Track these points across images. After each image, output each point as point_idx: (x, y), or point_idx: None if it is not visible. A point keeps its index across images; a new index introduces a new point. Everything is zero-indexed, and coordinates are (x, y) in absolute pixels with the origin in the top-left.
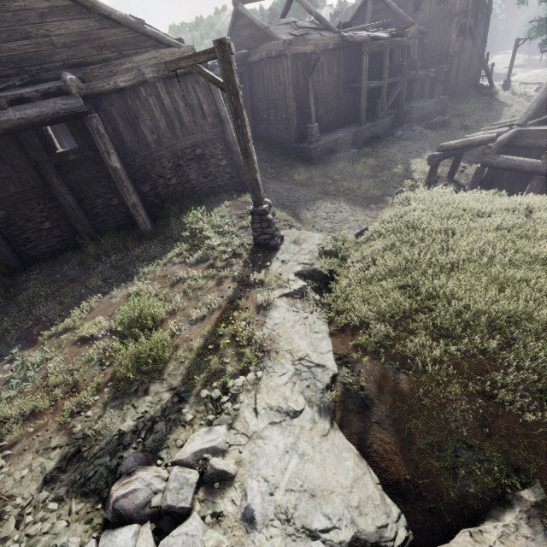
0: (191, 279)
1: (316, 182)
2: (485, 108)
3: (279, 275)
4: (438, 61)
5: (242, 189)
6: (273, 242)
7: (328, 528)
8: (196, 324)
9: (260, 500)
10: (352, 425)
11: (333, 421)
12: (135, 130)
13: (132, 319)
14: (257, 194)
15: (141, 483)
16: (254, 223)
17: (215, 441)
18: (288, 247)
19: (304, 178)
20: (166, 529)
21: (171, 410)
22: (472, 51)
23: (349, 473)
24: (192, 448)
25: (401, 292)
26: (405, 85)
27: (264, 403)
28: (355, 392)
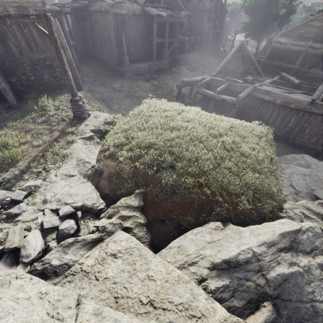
0: (37, 129)
1: (125, 90)
2: (217, 63)
3: (82, 130)
4: (197, 34)
5: (78, 88)
6: (82, 116)
7: (73, 202)
8: (36, 147)
9: (50, 197)
10: (95, 180)
11: (89, 180)
12: (4, 43)
13: (1, 145)
14: (73, 91)
15: (1, 193)
16: (72, 105)
17: (36, 183)
18: (91, 119)
19: (119, 86)
20: (12, 207)
21: (18, 176)
22: (215, 32)
23: (88, 191)
24: (26, 185)
25: (125, 137)
26: (178, 44)
27: (60, 173)
28: (98, 170)
